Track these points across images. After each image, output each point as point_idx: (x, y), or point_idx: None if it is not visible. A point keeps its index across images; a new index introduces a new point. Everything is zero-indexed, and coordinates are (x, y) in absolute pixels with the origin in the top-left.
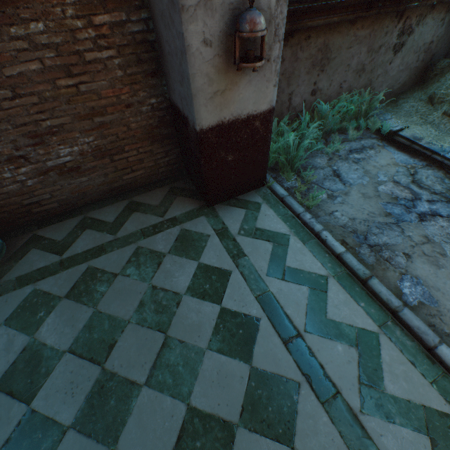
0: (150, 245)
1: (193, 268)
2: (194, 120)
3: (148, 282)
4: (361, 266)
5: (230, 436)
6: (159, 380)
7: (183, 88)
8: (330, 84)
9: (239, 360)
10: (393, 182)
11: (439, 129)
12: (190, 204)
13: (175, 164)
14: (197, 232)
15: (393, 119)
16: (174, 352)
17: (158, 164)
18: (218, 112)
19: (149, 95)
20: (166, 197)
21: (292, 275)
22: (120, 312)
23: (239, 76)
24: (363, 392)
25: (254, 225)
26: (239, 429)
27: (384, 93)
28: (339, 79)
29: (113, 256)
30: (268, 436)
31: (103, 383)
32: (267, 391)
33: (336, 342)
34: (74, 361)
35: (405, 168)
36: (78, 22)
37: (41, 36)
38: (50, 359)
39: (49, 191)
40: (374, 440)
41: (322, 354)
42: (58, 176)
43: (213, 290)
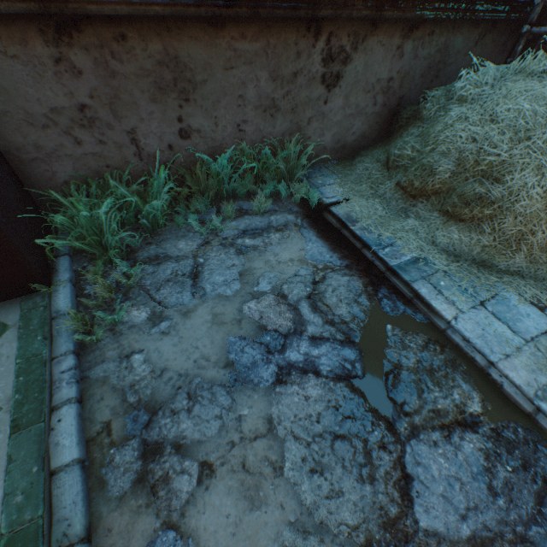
0: None
1: None
2: None
3: None
4: (74, 510)
5: None
6: None
7: None
8: (215, 123)
9: None
10: (276, 295)
11: (390, 207)
12: None
13: None
14: None
15: (336, 184)
16: None
17: None
18: None
19: None
20: None
21: None
22: None
23: None
24: None
25: None
26: None
27: (333, 145)
28: (232, 117)
29: None
30: None
31: None
32: None
33: None
34: None
35: (311, 269)
36: None
37: None
38: None
39: None
40: None
41: None
42: None
43: None
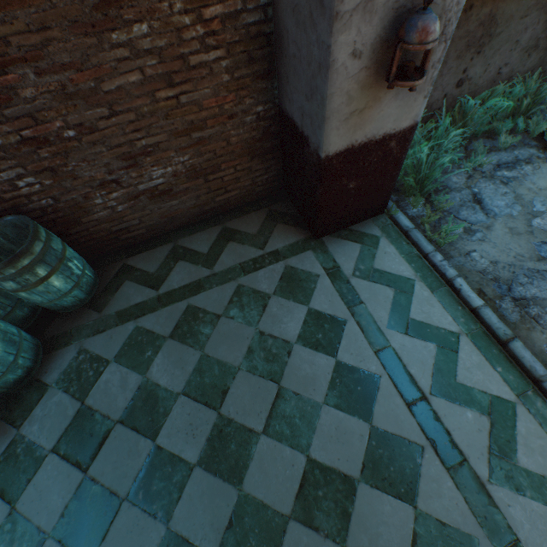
0: (251, 283)
1: (303, 314)
2: (319, 145)
3: (254, 326)
4: (501, 325)
5: (352, 490)
6: (276, 430)
7: (310, 105)
8: (484, 70)
9: (358, 418)
10: None
11: None
12: (293, 235)
13: (274, 181)
14: (304, 270)
15: None
16: (289, 404)
17: (255, 183)
18: (350, 135)
19: (256, 102)
20: (265, 224)
21: (416, 329)
22: (229, 358)
23: (385, 90)
24: (492, 463)
25: (371, 265)
26: (360, 484)
27: None
28: (498, 62)
29: (213, 294)
30: (390, 494)
31: (221, 428)
32: (388, 451)
33: (465, 408)
34: (189, 403)
35: None
36: (186, 18)
37: (144, 41)
38: (166, 400)
39: (138, 217)
40: (500, 509)
41: (449, 419)
42: (148, 200)
43: (326, 340)
